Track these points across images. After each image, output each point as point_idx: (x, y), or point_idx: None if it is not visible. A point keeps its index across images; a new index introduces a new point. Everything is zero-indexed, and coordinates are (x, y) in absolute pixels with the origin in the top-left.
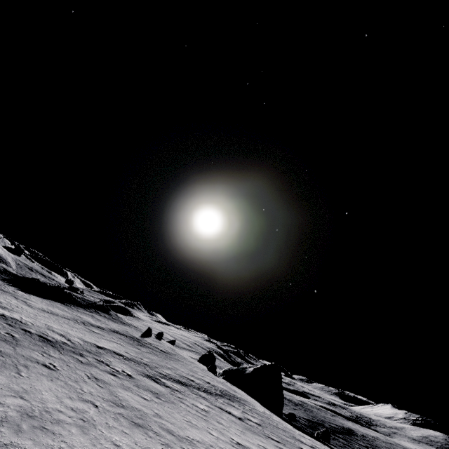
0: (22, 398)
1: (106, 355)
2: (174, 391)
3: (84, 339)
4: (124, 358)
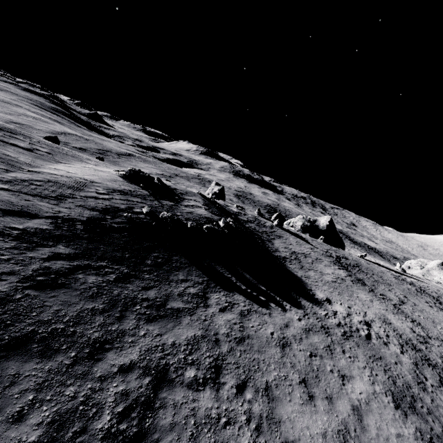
0: None
1: None
2: None
3: None
4: None
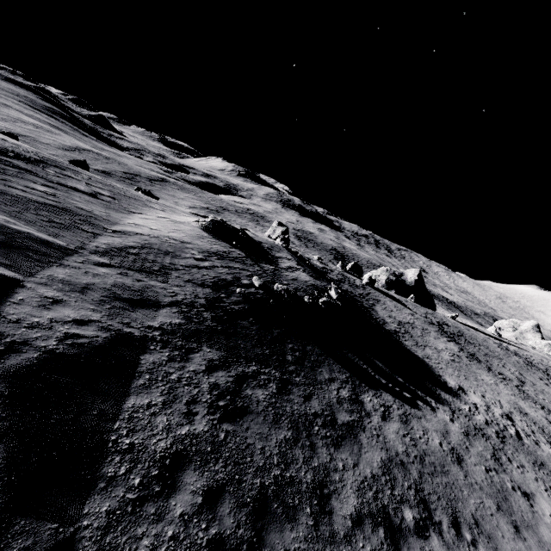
0: None
1: None
2: None
3: None
4: None
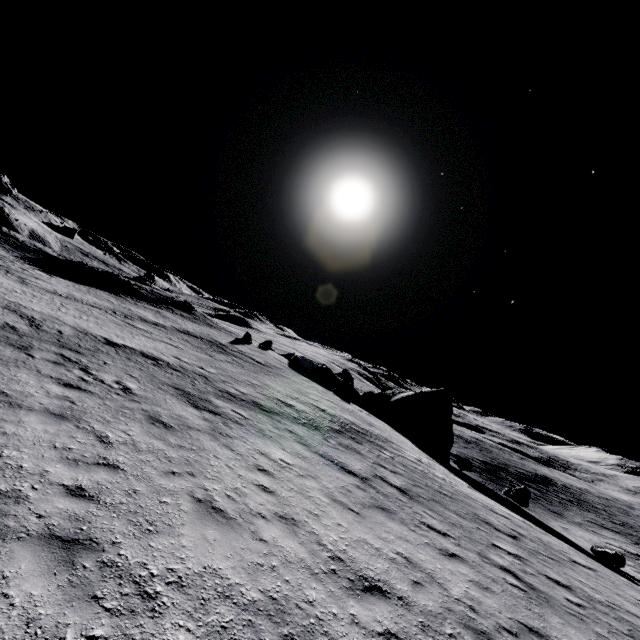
0: None
1: (110, 355)
2: (228, 422)
3: (89, 330)
4: (155, 364)
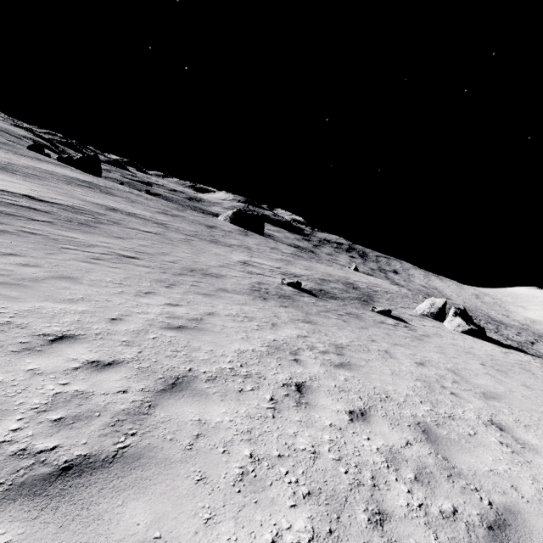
0: (4, 156)
1: None
2: (36, 160)
3: None
4: None
